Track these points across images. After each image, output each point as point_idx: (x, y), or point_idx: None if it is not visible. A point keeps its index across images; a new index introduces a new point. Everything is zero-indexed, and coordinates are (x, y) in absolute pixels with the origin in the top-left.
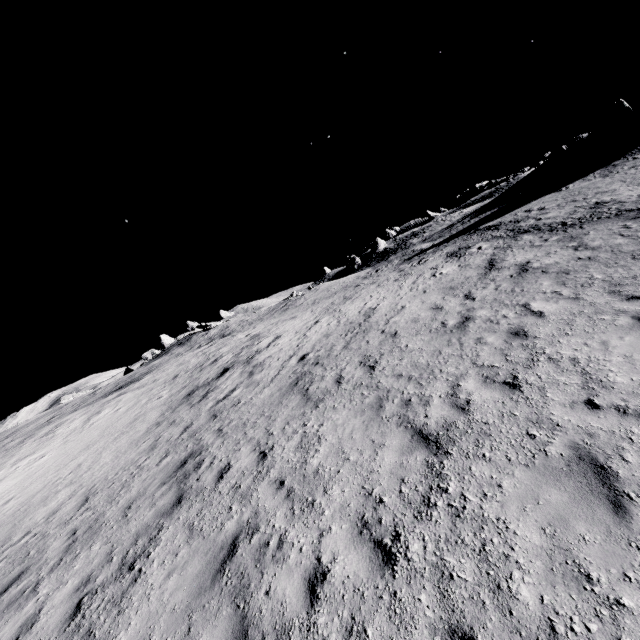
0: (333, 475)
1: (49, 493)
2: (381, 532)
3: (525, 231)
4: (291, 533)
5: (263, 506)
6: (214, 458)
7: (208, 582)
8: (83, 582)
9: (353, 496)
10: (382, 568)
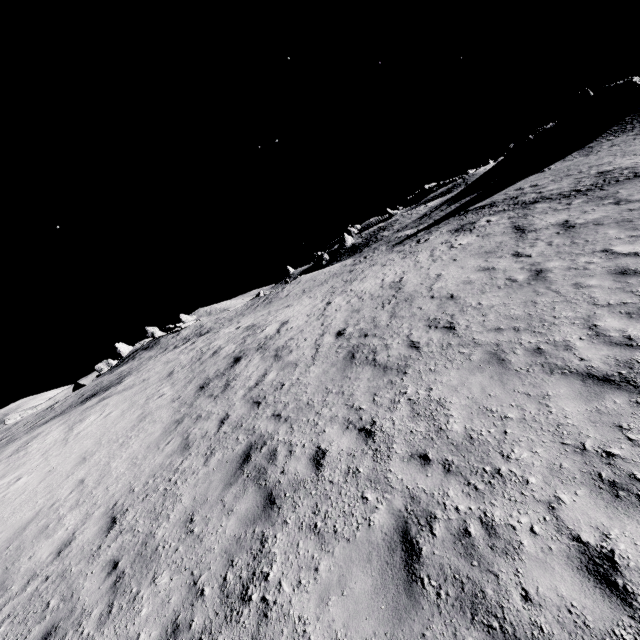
0: (500, 437)
1: (48, 521)
2: None
3: (533, 202)
4: (496, 513)
5: (417, 488)
6: (291, 445)
7: (403, 599)
8: (168, 632)
9: (558, 455)
10: None
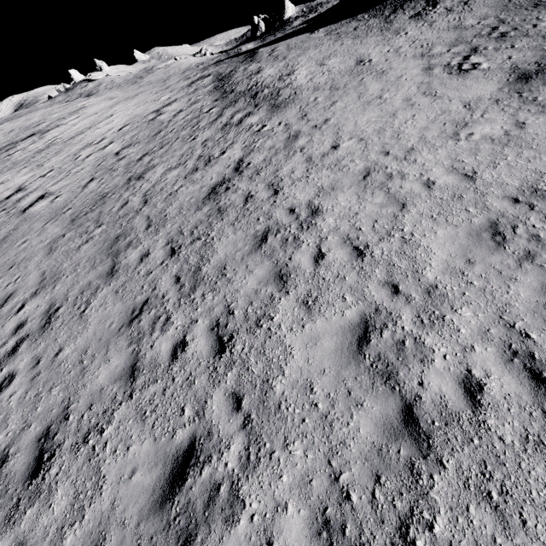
0: None
1: None
2: None
3: (222, 79)
4: None
5: None
6: None
7: None
8: None
9: None
10: None
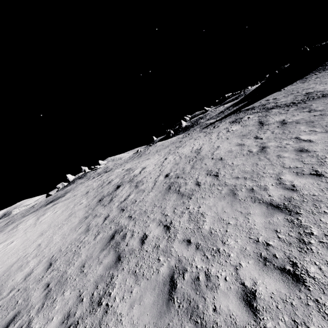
0: (224, 233)
1: (22, 263)
2: (280, 263)
3: (272, 108)
4: (212, 270)
5: (182, 256)
6: (133, 232)
7: (164, 307)
8: (65, 317)
9: (246, 243)
10: (296, 285)
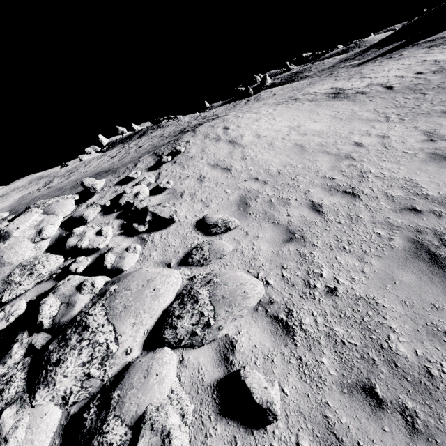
0: None
1: (347, 115)
2: None
3: None
4: None
5: None
6: None
7: None
8: None
9: None
10: None
